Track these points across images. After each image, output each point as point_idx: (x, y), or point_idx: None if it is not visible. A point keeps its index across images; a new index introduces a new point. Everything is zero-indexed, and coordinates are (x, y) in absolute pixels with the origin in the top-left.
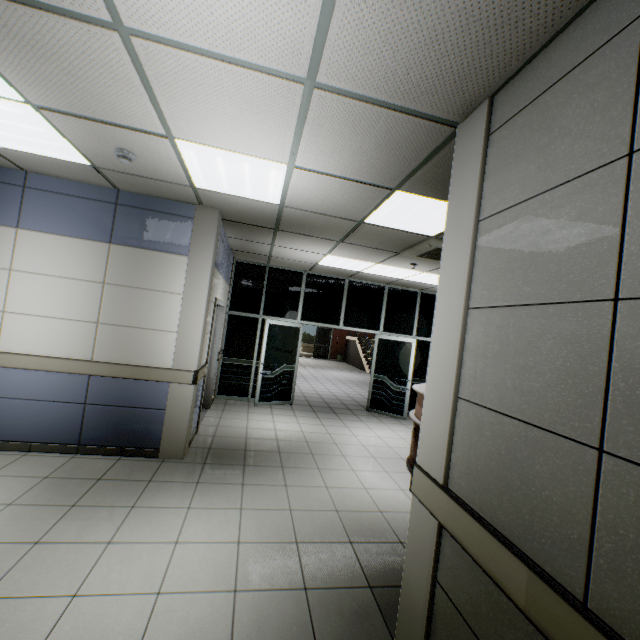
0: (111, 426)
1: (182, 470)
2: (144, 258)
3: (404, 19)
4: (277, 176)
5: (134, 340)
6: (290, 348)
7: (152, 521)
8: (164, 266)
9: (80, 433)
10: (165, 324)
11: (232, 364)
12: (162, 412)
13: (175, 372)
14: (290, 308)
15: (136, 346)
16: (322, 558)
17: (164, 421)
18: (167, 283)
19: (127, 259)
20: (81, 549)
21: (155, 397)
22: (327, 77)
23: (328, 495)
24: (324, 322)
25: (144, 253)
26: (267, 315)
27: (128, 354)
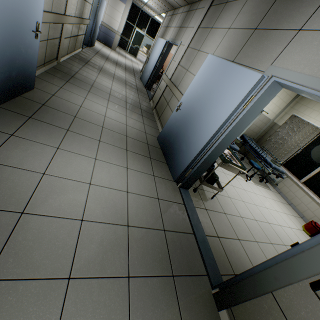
0: (104, 38)
1: (116, 52)
2: (117, 1)
3: (158, 2)
4: (146, 0)
5: (111, 21)
6: (140, 41)
7: (114, 54)
8: (120, 5)
9: (99, 37)
10: (117, 20)
11: (123, 38)
12: (113, 40)
13: (117, 32)
14: (143, 28)
15: (111, 22)
16: (135, 67)
17: (113, 42)
18: (120, 10)
19: (113, 0)
20: (108, 51)
21: (113, 36)
22: (152, 0)
23: (138, 67)
24: (151, 37)
25: (117, 0)
26: (137, 27)
27: (110, 24)
